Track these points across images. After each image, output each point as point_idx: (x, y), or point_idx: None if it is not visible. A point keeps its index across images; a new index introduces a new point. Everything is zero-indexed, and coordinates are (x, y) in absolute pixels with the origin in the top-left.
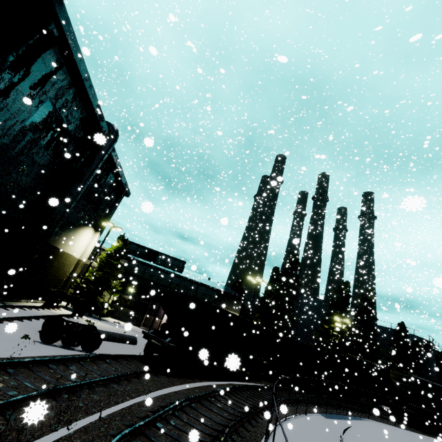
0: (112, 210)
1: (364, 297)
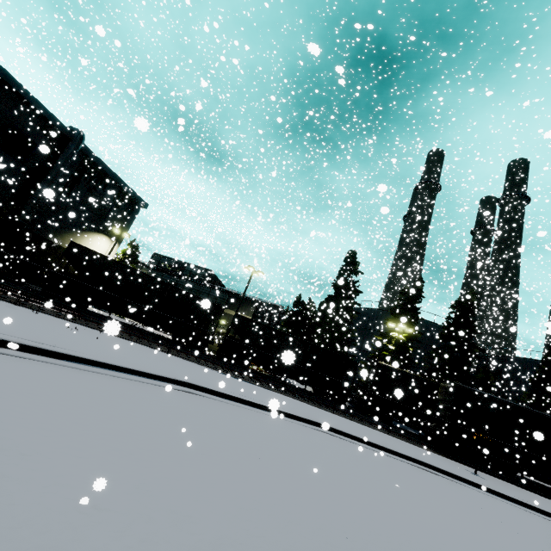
0: (127, 220)
1: (457, 301)
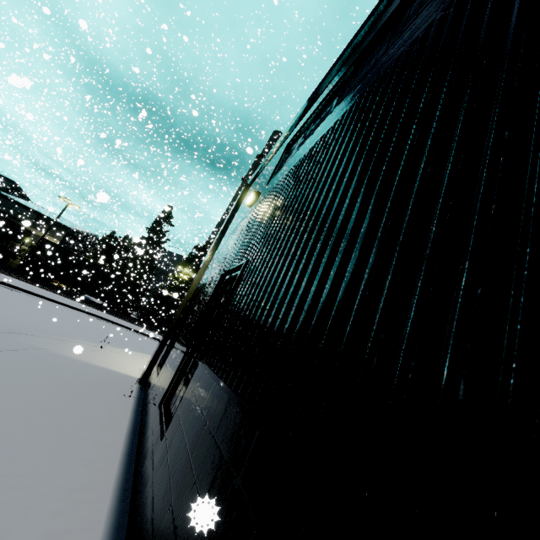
0: None
1: None
